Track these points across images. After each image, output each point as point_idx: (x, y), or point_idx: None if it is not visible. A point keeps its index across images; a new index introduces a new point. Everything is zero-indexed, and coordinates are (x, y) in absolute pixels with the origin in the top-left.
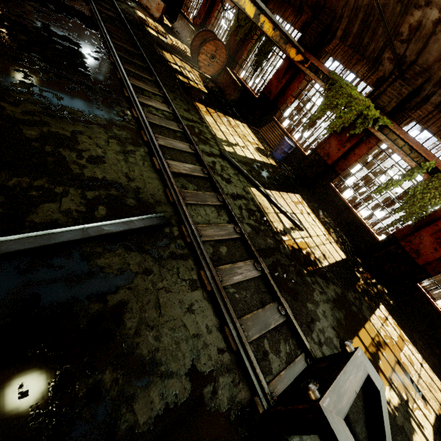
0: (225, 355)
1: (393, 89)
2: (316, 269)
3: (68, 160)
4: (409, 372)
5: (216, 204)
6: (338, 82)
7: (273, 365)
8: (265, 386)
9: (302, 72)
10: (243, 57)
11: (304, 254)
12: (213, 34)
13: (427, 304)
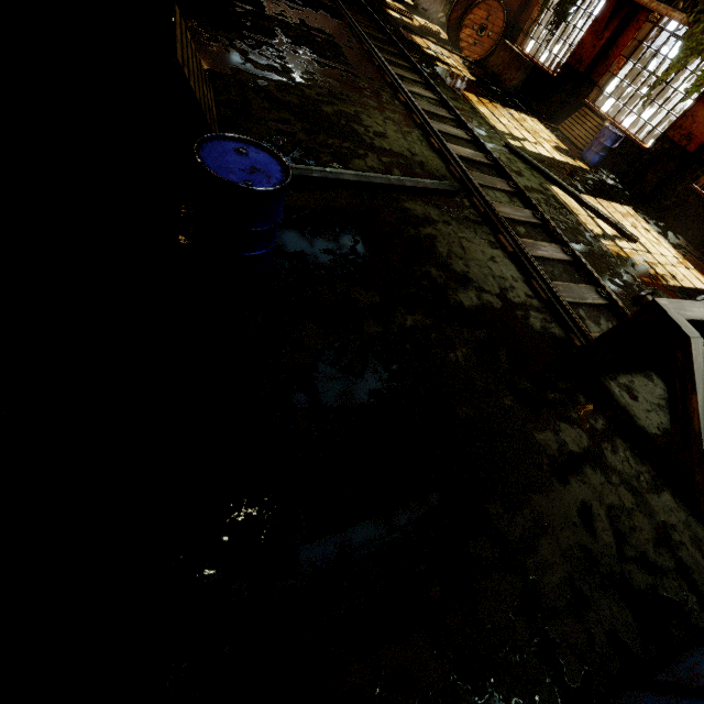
0: (534, 301)
1: None
2: (657, 284)
3: (359, 132)
4: None
5: (506, 189)
6: None
7: (592, 329)
8: (583, 327)
9: (642, 11)
10: (532, 18)
11: (638, 265)
12: None
13: None
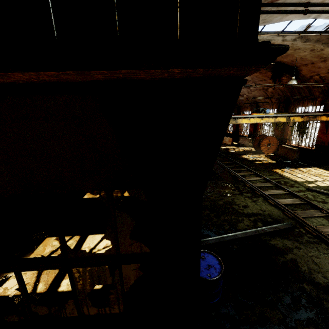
0: None
1: None
2: None
3: (236, 208)
4: None
5: (322, 215)
6: None
7: None
8: None
9: None
10: (288, 135)
11: None
12: (263, 135)
13: None
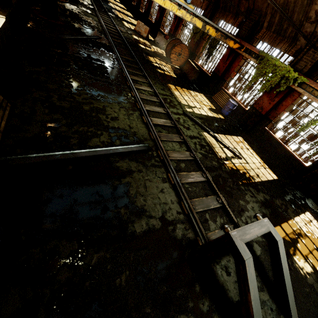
0: (181, 215)
1: (307, 56)
2: (249, 183)
3: (102, 119)
4: None
5: (179, 141)
6: (265, 57)
7: (211, 227)
8: (203, 232)
9: (240, 54)
10: (200, 51)
11: (241, 173)
12: (179, 40)
13: None
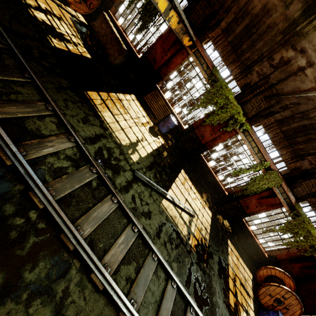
0: None
1: (255, 101)
2: (207, 252)
3: None
4: (243, 283)
5: (154, 269)
6: (220, 81)
7: None
8: None
9: (185, 49)
10: None
11: (200, 244)
12: None
13: (245, 228)
